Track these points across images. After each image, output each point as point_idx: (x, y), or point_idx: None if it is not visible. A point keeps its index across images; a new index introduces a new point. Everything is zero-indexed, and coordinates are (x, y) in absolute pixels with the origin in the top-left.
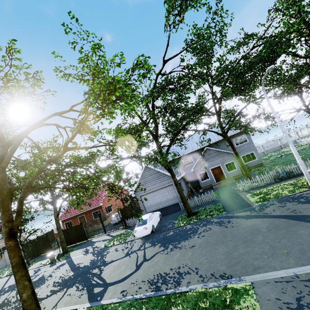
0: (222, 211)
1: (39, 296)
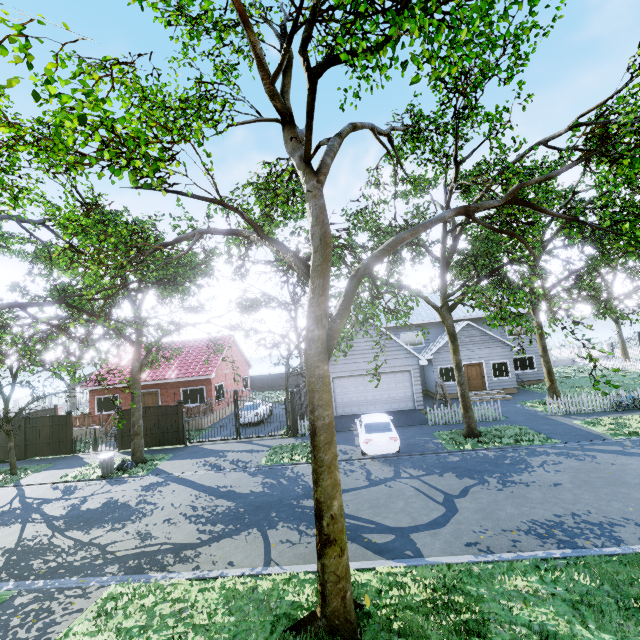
0: (545, 439)
1: (168, 539)
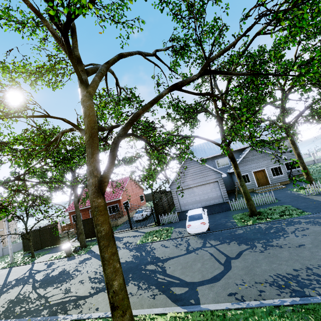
0: (301, 212)
1: (76, 293)
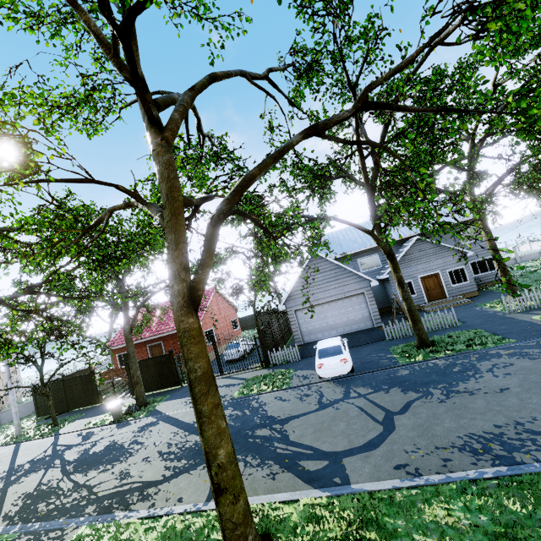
0: (500, 340)
1: (140, 477)
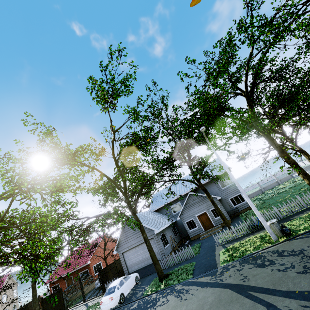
0: (190, 274)
1: None
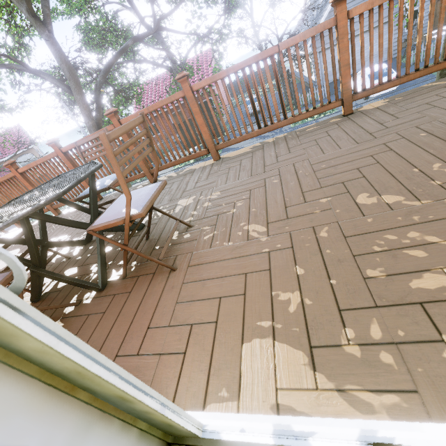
0: None
1: None
